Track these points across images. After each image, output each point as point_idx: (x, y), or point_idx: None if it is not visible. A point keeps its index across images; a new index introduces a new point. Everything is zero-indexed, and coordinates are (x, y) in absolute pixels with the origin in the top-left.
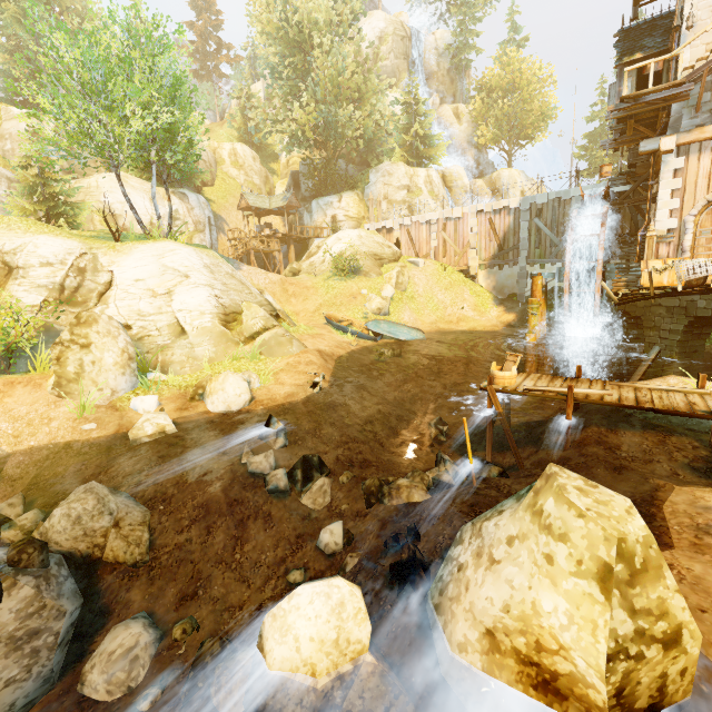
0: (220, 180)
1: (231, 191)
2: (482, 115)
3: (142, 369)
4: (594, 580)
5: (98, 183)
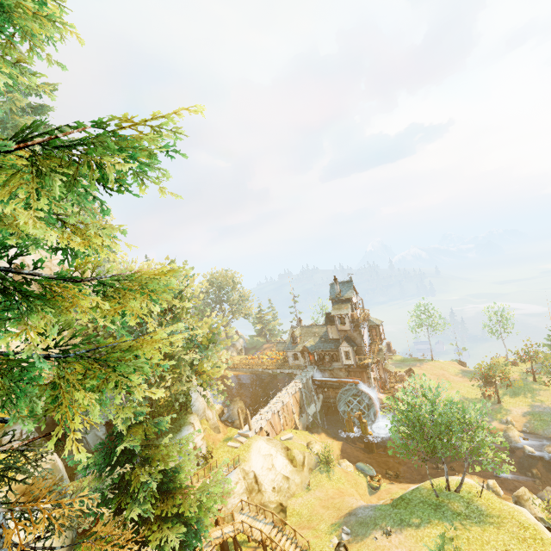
0: None
1: None
2: None
3: None
4: (515, 429)
5: None
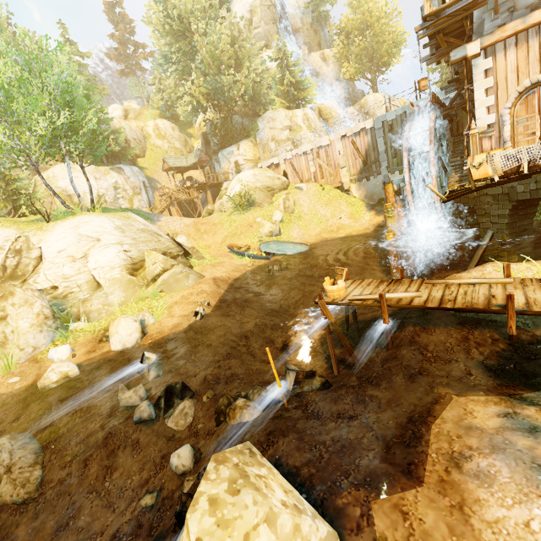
0: (150, 151)
1: (159, 158)
2: (344, 54)
3: (66, 322)
4: None
5: (54, 173)
